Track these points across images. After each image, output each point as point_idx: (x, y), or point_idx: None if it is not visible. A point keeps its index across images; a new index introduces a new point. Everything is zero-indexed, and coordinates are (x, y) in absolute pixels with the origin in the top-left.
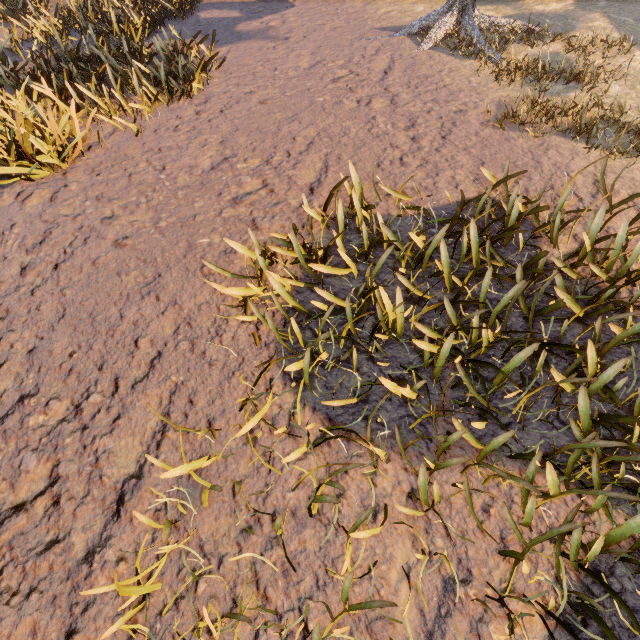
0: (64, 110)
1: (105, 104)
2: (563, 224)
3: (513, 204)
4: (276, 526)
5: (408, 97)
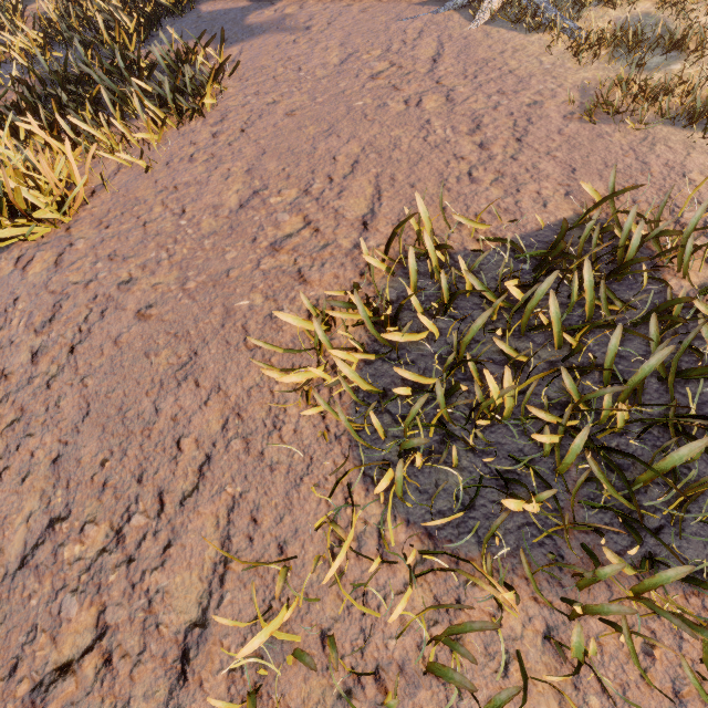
0: (58, 150)
1: (105, 136)
2: (695, 248)
3: (630, 229)
4: (388, 705)
5: (467, 90)
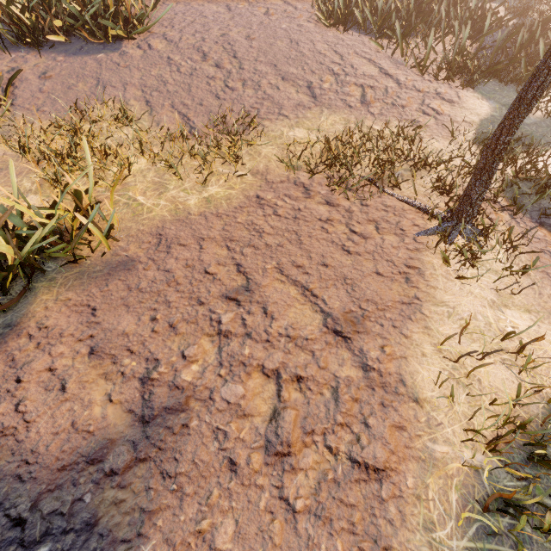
0: None
1: None
2: None
3: None
4: None
5: None
